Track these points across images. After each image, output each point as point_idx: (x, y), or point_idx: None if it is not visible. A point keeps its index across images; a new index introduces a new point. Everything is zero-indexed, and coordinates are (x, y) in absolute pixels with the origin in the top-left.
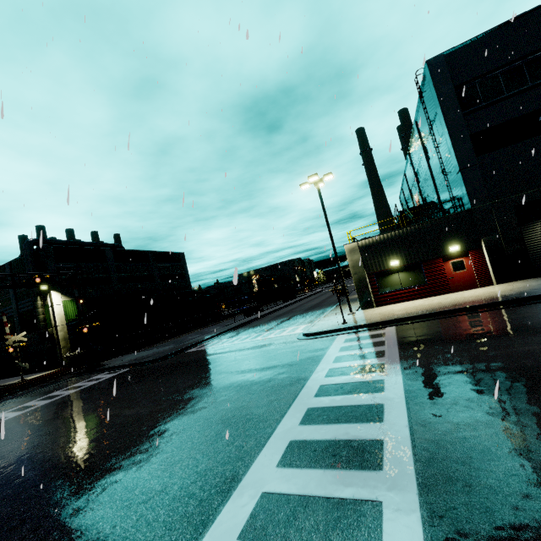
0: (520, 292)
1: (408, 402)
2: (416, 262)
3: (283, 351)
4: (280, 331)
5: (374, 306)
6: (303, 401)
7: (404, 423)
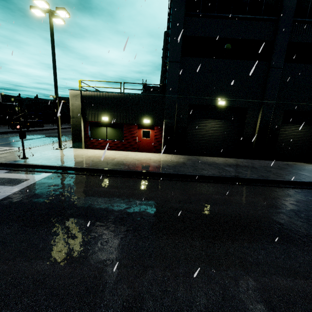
0: (160, 165)
1: None
2: (120, 123)
3: None
4: None
5: (82, 147)
6: None
7: None
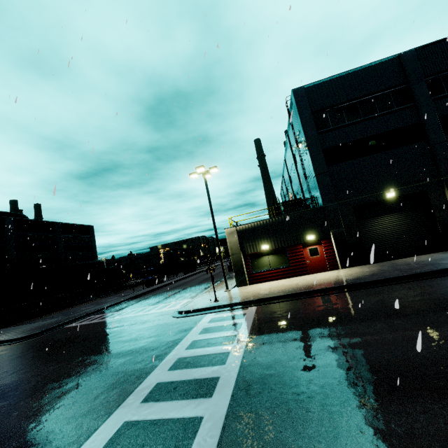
0: (356, 277)
1: (228, 416)
2: (282, 247)
3: (151, 331)
4: (162, 306)
5: (247, 284)
6: (125, 410)
7: None
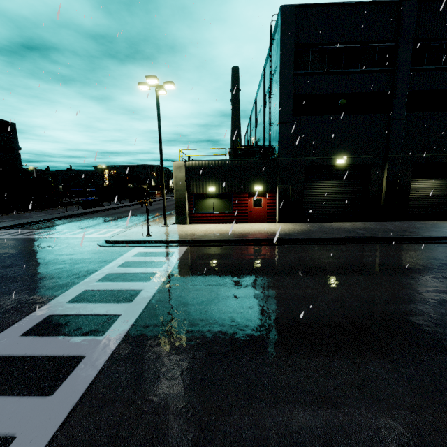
0: (286, 233)
1: (112, 357)
2: (229, 192)
3: (67, 257)
4: (92, 232)
5: (187, 223)
6: None
7: (73, 400)
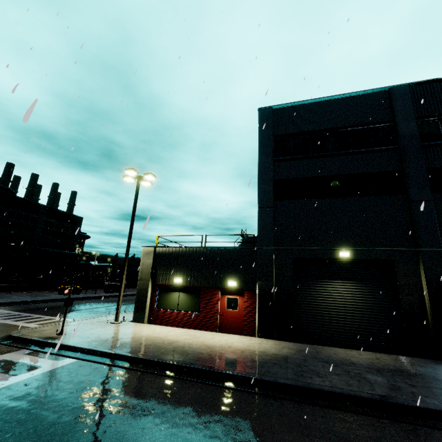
0: (239, 358)
1: None
2: (197, 286)
3: None
4: (42, 319)
5: (144, 321)
6: None
7: None
